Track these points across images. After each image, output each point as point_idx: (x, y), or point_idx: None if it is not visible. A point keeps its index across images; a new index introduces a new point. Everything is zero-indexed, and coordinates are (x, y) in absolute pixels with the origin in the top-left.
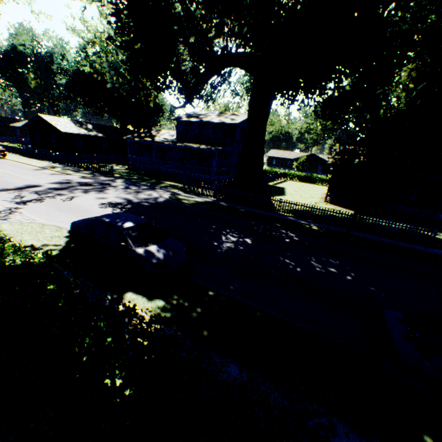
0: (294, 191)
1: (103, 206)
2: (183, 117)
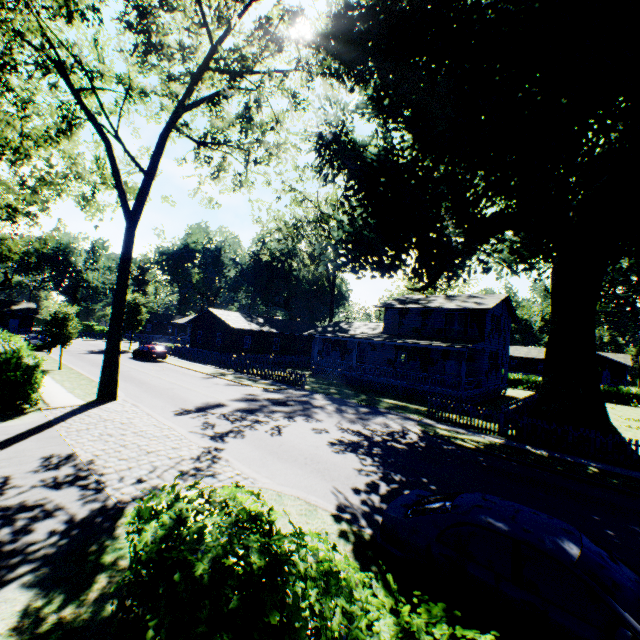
0: (618, 421)
1: (337, 449)
2: (394, 304)
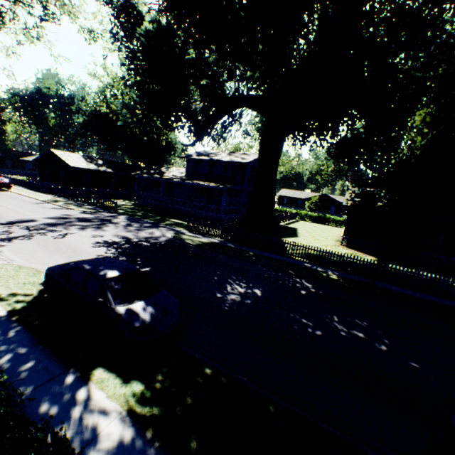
0: (307, 232)
1: (96, 246)
2: (193, 155)
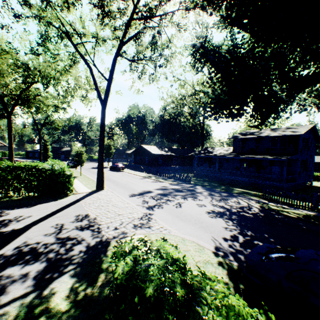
0: None
1: (211, 216)
2: (238, 136)
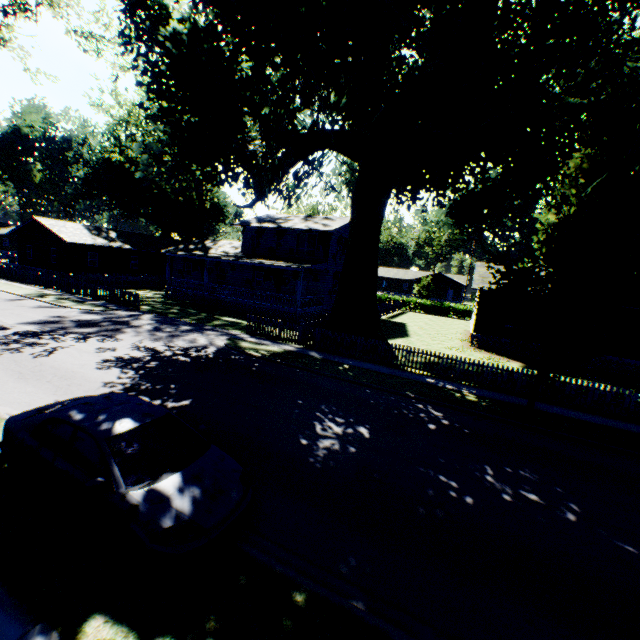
0: (421, 329)
1: (104, 366)
2: (252, 222)
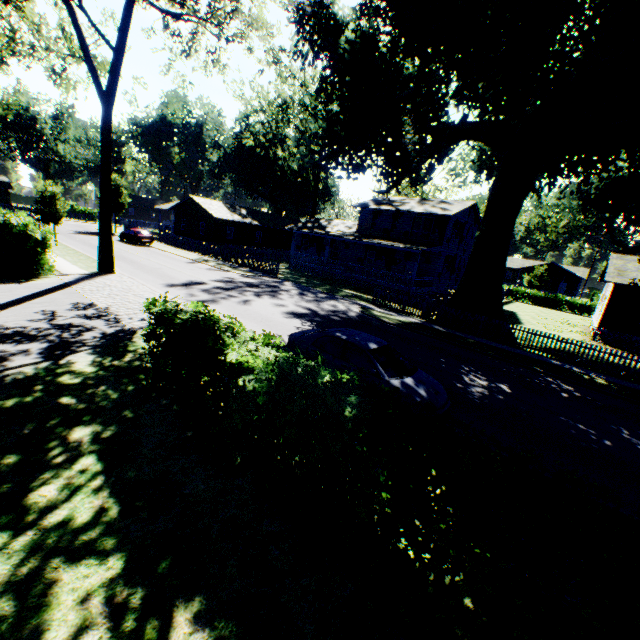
0: (533, 319)
1: (287, 316)
2: (370, 204)
